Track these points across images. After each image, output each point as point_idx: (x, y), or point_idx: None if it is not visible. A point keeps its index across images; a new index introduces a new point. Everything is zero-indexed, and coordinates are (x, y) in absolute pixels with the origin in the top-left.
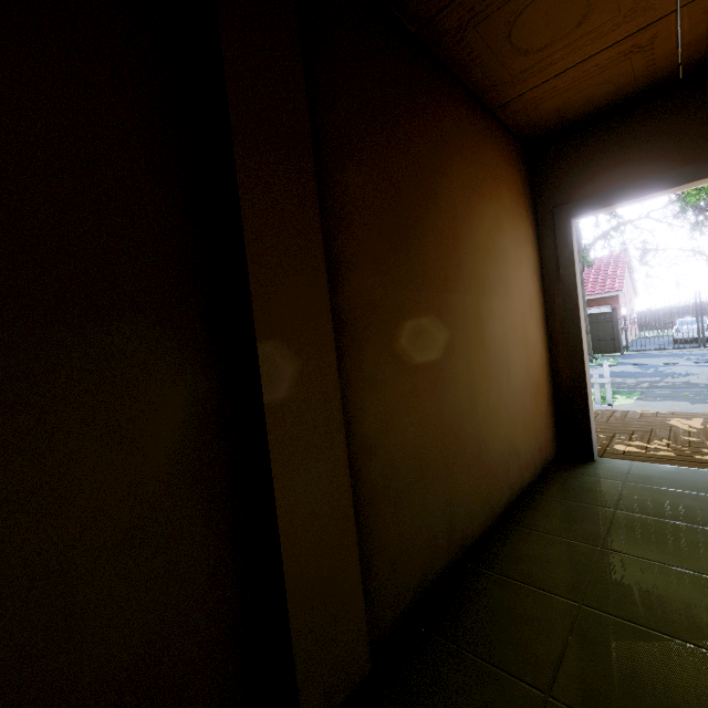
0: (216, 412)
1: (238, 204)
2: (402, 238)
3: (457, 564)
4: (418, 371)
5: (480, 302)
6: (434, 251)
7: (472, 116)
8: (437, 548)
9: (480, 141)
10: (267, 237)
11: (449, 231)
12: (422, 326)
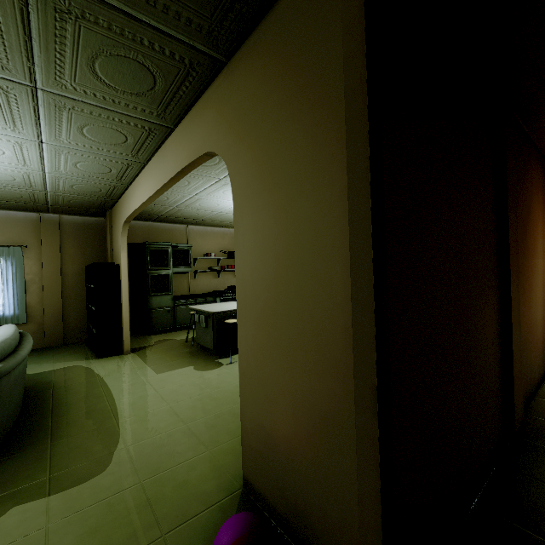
0: (499, 307)
1: (507, 233)
2: (523, 235)
3: (531, 394)
4: (525, 297)
5: (538, 263)
6: (529, 239)
7: (537, 162)
8: (528, 382)
9: (539, 174)
10: (511, 244)
11: (532, 228)
12: (526, 276)
